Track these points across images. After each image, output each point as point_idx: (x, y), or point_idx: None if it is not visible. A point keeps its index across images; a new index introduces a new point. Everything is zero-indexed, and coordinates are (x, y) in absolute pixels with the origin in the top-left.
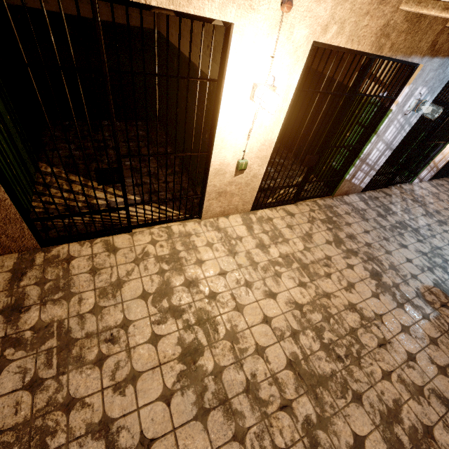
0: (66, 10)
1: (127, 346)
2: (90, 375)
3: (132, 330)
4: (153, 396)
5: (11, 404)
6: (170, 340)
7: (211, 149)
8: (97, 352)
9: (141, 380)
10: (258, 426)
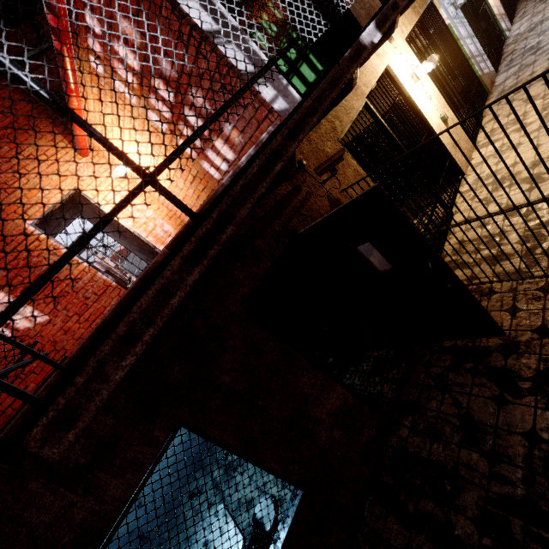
0: None
1: None
2: None
3: None
4: None
5: None
6: None
7: (427, 125)
8: None
9: None
10: None
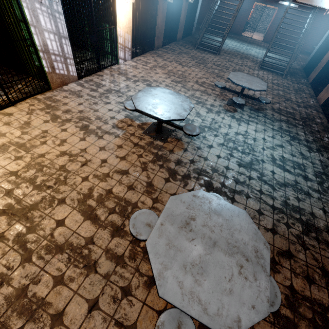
0: None
1: None
2: None
3: None
4: None
5: None
6: None
7: None
8: None
9: None
10: None
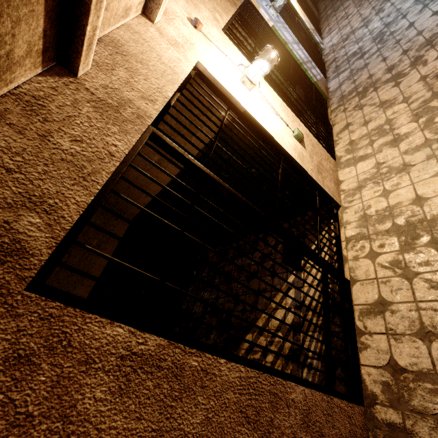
0: (92, 284)
1: None
2: None
3: None
4: None
5: None
6: None
7: (280, 150)
8: None
9: None
10: None
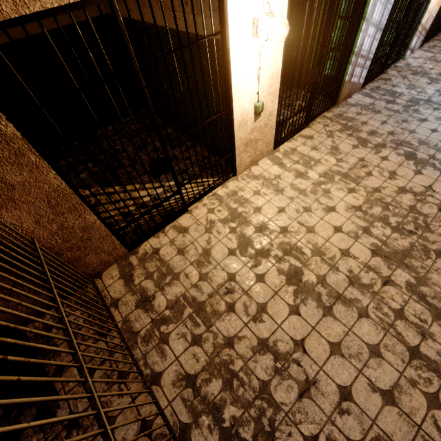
0: (21, 34)
1: (243, 291)
2: (231, 319)
3: (240, 279)
4: (285, 314)
5: (190, 357)
6: (272, 274)
7: (230, 104)
8: (225, 303)
9: (269, 308)
10: (373, 302)
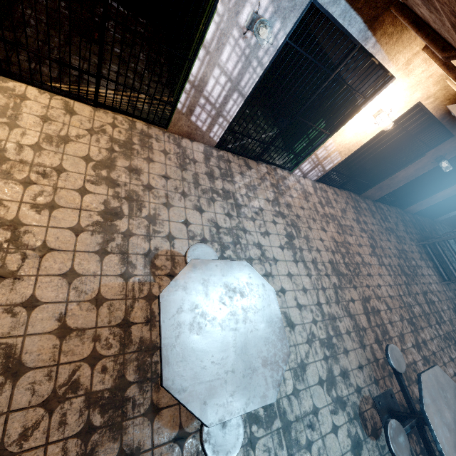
0: None
1: None
2: None
3: None
4: None
5: None
6: None
7: None
8: None
9: None
10: None
